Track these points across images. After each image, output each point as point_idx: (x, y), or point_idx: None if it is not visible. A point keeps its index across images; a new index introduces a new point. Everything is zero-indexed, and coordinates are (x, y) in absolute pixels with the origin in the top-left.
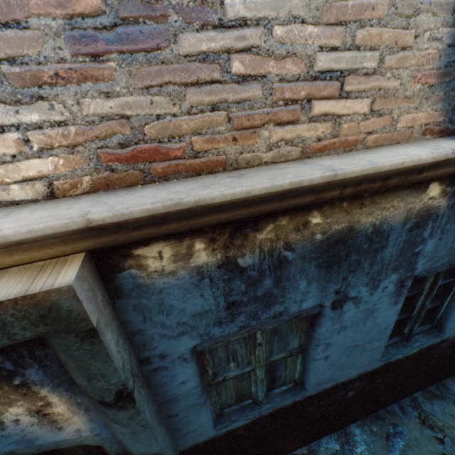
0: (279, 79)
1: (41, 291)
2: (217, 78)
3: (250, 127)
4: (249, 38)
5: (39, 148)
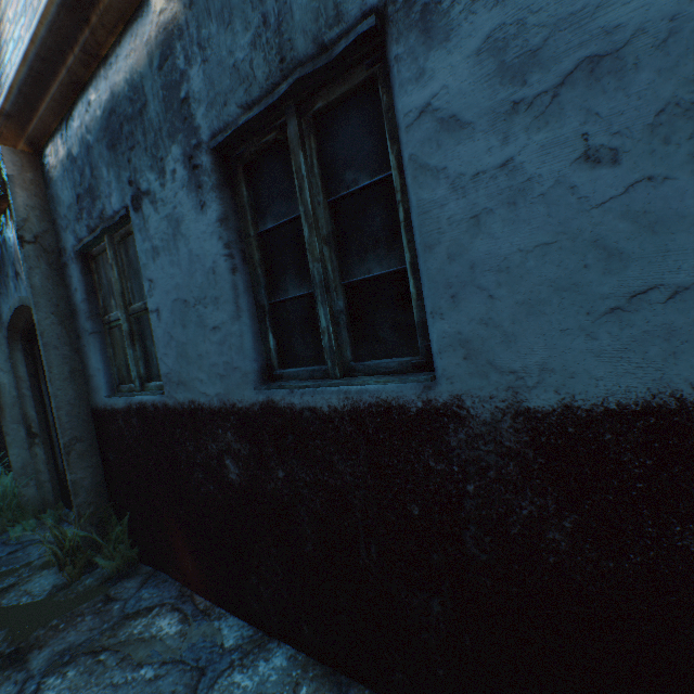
0: None
1: None
2: None
3: None
4: None
5: None
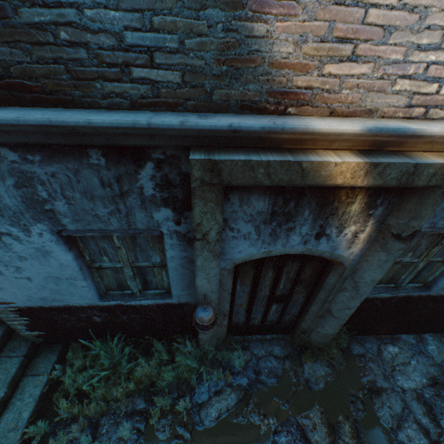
0: None
1: None
2: None
3: None
4: None
5: None
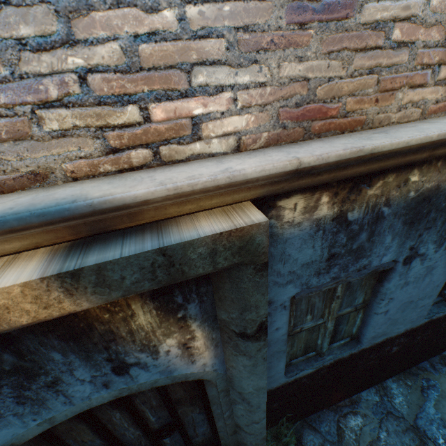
0: (422, 46)
1: (248, 225)
2: (379, 44)
3: (390, 90)
4: (412, 8)
5: (240, 107)
